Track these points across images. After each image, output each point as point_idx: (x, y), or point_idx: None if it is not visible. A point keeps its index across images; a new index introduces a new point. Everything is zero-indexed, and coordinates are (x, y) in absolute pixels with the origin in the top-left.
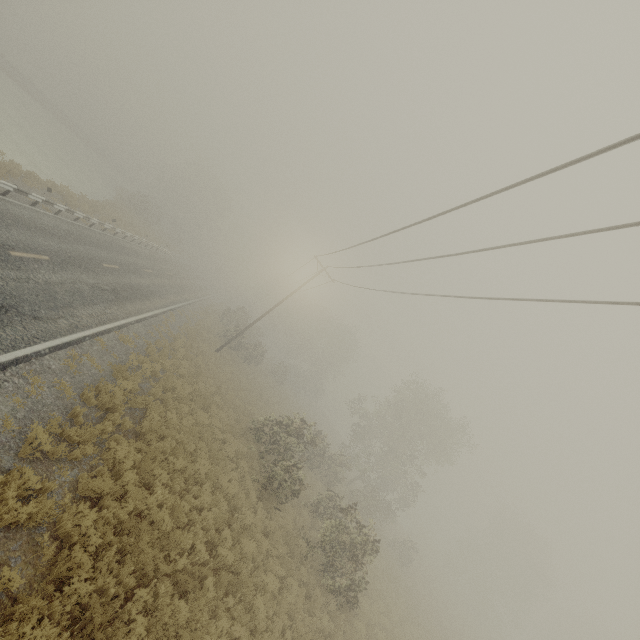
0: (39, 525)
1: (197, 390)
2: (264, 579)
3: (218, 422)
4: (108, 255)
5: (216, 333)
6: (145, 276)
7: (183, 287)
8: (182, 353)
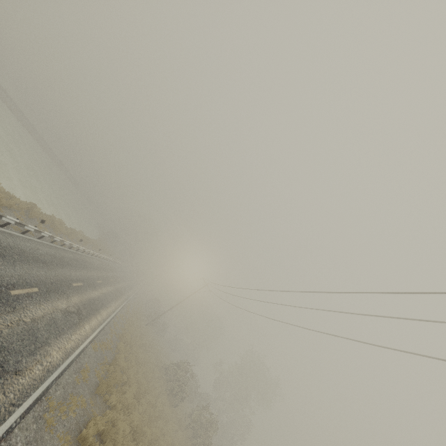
0: (123, 371)
1: (144, 343)
2: (171, 422)
3: (152, 360)
4: (109, 274)
5: (144, 314)
6: (119, 283)
7: (129, 286)
8: (137, 325)
